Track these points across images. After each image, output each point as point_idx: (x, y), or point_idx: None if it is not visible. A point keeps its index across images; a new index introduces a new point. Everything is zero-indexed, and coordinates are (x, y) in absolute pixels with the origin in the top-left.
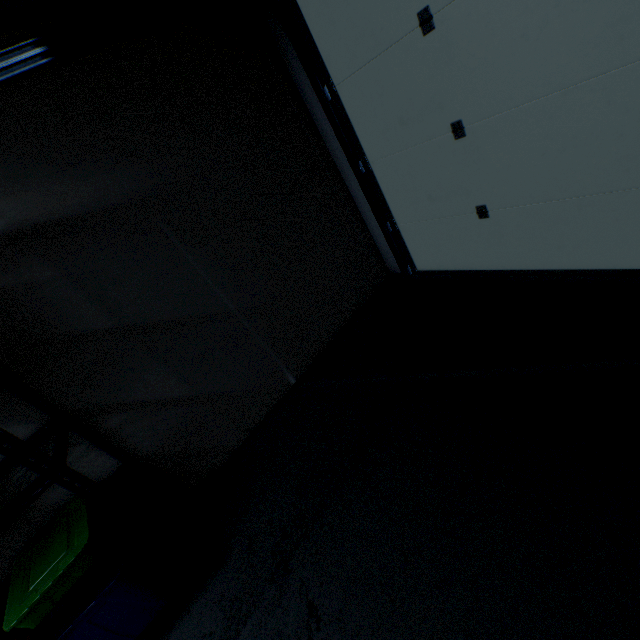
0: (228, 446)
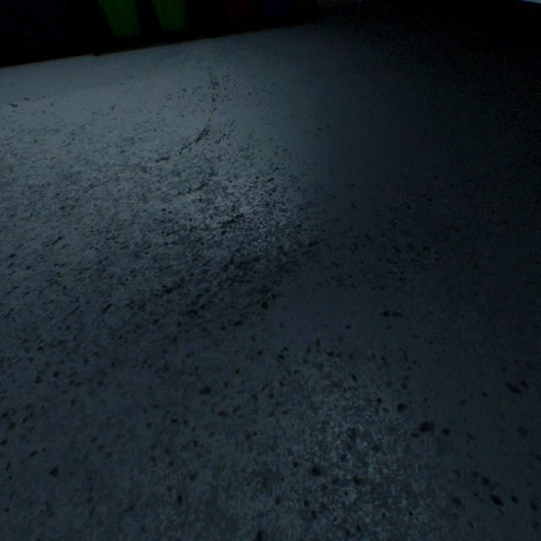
0: (317, 2)
